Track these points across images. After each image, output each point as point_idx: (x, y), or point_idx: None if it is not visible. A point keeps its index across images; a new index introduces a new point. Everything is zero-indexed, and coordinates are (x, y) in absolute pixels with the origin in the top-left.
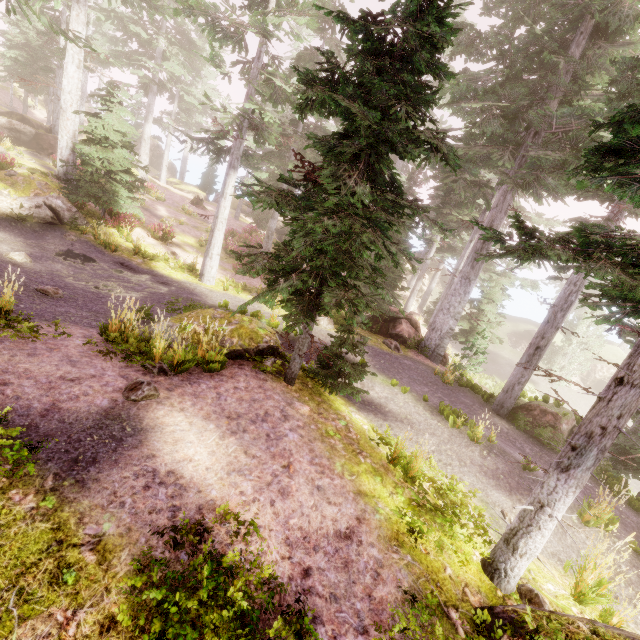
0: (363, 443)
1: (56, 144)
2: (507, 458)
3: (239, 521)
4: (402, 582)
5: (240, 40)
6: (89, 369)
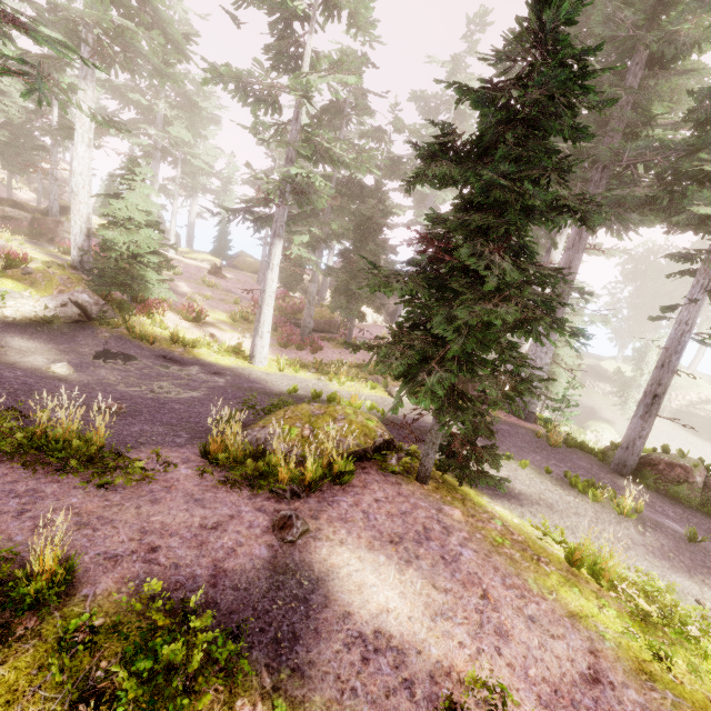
0: (532, 545)
1: (56, 227)
2: (665, 530)
3: (487, 687)
4: None
5: (273, 102)
6: (221, 508)
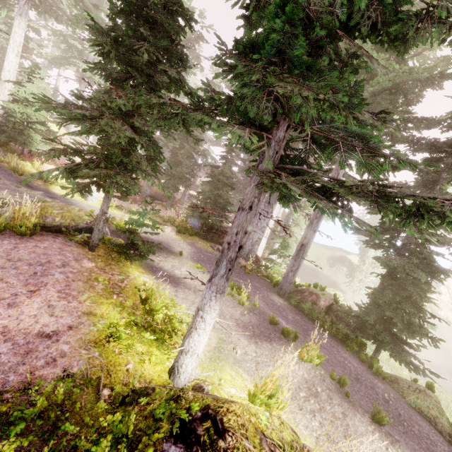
0: (128, 290)
1: None
2: (262, 317)
3: None
4: (73, 368)
5: None
6: None
